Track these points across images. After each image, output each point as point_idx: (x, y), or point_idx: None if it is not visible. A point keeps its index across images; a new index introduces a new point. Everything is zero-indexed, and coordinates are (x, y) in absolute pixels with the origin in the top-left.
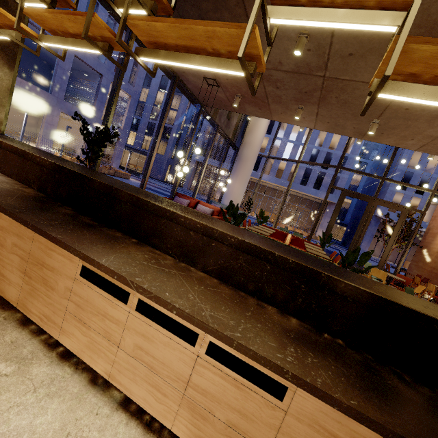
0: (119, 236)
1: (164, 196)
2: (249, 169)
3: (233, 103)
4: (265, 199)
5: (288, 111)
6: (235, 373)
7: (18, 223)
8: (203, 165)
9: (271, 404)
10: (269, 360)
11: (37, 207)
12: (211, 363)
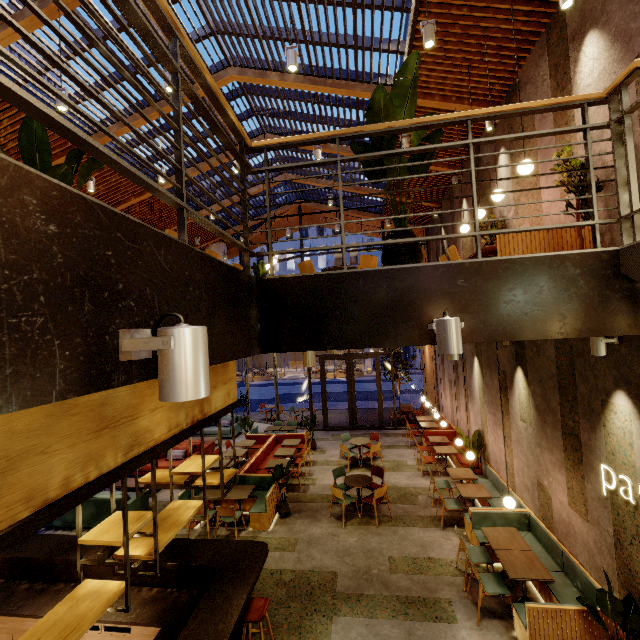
0: (62, 587)
1: None
2: None
3: None
4: None
5: None
6: (116, 632)
7: (0, 616)
8: None
9: (129, 636)
10: (123, 621)
11: (6, 597)
12: (107, 633)
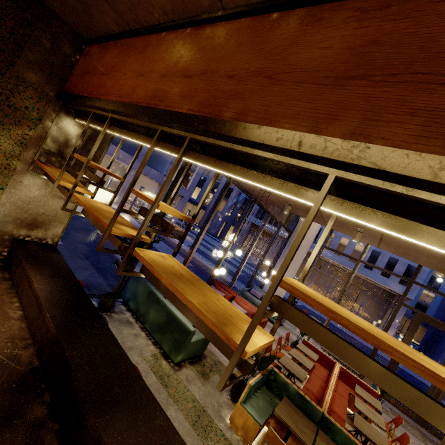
0: None
1: (209, 261)
2: (299, 258)
3: (284, 205)
4: (321, 274)
5: (345, 227)
6: None
7: None
8: (249, 250)
9: None
10: None
11: (5, 414)
12: None
